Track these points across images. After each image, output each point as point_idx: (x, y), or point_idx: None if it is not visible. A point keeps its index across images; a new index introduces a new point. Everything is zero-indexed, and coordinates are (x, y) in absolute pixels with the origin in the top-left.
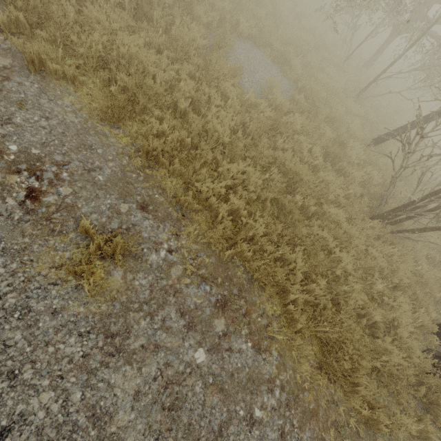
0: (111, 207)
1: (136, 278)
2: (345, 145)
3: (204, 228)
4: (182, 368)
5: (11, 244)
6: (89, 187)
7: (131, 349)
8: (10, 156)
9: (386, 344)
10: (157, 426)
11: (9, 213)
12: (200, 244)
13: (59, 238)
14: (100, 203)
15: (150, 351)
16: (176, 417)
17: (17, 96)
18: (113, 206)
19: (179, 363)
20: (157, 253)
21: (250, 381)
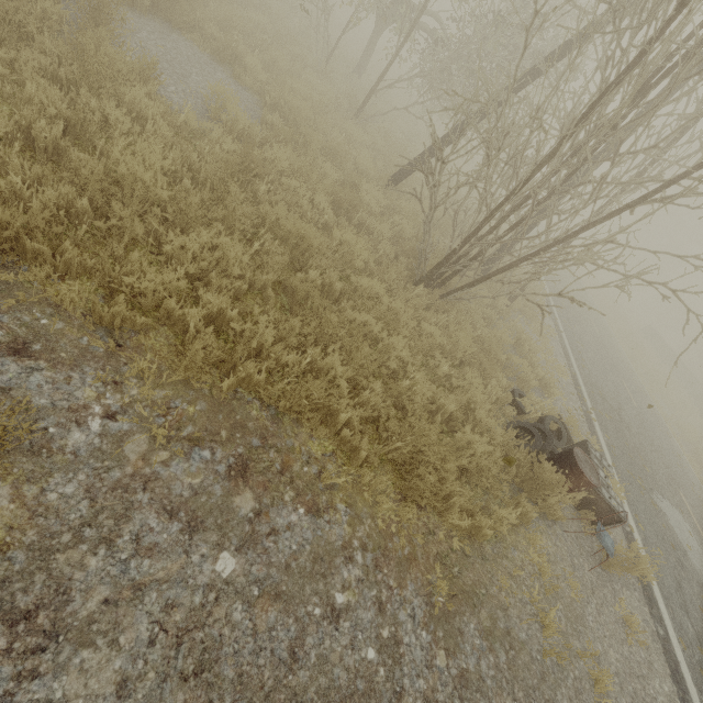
0: None
1: (47, 489)
2: (358, 189)
3: (167, 356)
4: (201, 599)
5: None
6: None
7: (83, 618)
8: None
9: (468, 434)
10: None
11: None
12: (169, 387)
13: None
14: None
15: (126, 602)
16: (212, 679)
17: None
18: None
19: (191, 594)
20: (83, 428)
21: (317, 561)
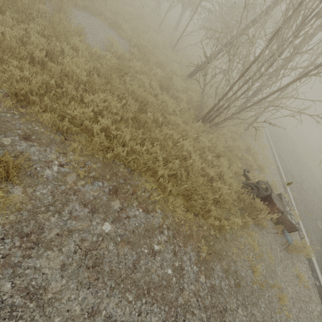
0: None
1: (36, 190)
2: (172, 80)
3: (84, 142)
4: (96, 239)
5: None
6: None
7: (48, 239)
8: None
9: (219, 184)
10: (86, 280)
11: None
12: (85, 156)
13: None
14: None
15: (65, 235)
16: (99, 270)
17: None
18: None
19: (92, 236)
20: (50, 169)
21: (147, 231)
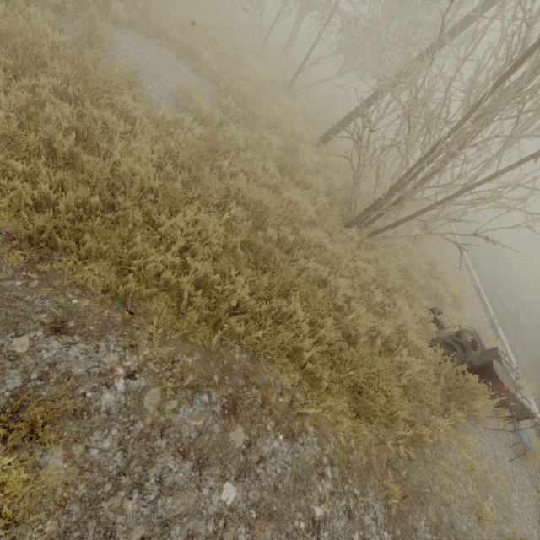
0: None
1: (90, 446)
2: (297, 152)
3: (170, 321)
4: (213, 527)
5: None
6: None
7: None
8: None
9: (404, 356)
10: None
11: None
12: (171, 344)
13: None
14: None
15: (157, 537)
16: None
17: None
18: None
19: (205, 523)
20: (111, 389)
21: (297, 481)
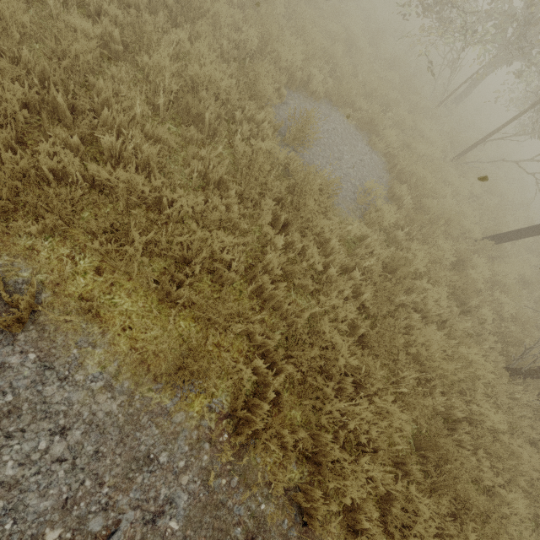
0: None
1: None
2: (466, 263)
3: None
4: None
5: None
6: None
7: None
8: None
9: None
10: None
11: None
12: None
13: None
14: None
15: None
16: None
17: None
18: None
19: None
20: None
21: None
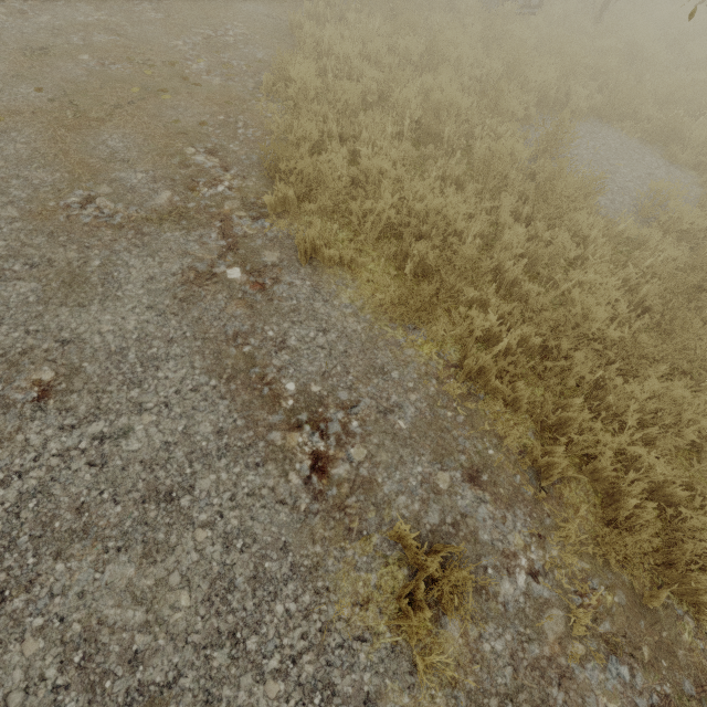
0: (423, 479)
1: (483, 636)
2: None
3: (602, 532)
4: None
5: (300, 557)
6: (388, 443)
7: None
8: (288, 401)
9: None
10: None
11: (294, 500)
12: (586, 559)
13: (359, 544)
14: (408, 473)
15: None
16: None
17: (289, 304)
18: (426, 477)
19: None
20: (511, 579)
21: None
